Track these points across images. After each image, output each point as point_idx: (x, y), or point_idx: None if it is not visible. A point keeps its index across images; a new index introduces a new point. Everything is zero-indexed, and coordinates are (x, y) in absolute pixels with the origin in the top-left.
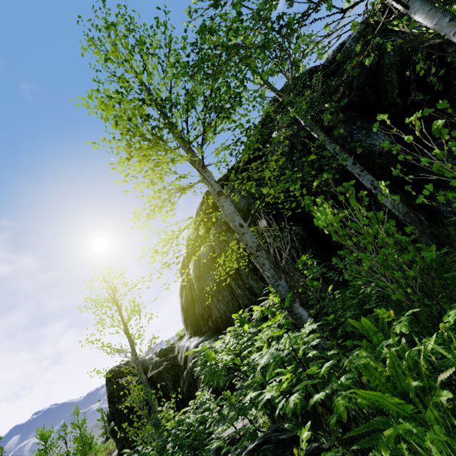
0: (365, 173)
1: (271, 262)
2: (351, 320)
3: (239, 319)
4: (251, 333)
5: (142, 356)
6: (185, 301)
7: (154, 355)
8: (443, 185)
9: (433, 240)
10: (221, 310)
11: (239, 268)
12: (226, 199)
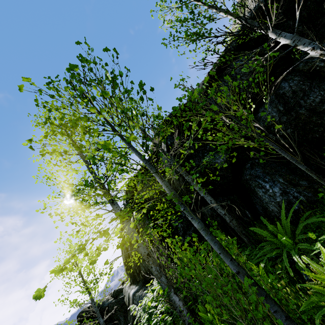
0: (207, 195)
1: (156, 265)
2: (199, 306)
3: (150, 287)
4: (152, 308)
5: (100, 303)
6: (125, 257)
7: (110, 296)
8: (253, 194)
9: (246, 238)
10: (146, 267)
11: (152, 240)
12: (128, 223)
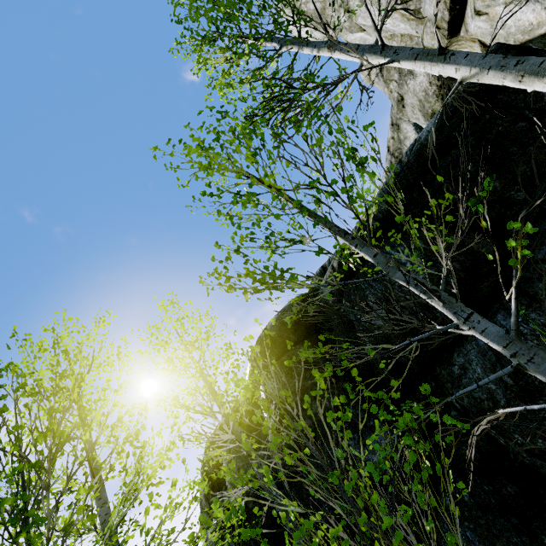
0: None
1: None
2: None
3: None
4: None
5: None
6: None
7: None
8: None
9: None
10: None
11: None
12: None
